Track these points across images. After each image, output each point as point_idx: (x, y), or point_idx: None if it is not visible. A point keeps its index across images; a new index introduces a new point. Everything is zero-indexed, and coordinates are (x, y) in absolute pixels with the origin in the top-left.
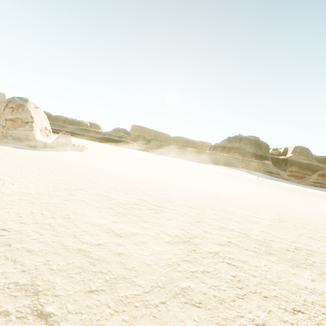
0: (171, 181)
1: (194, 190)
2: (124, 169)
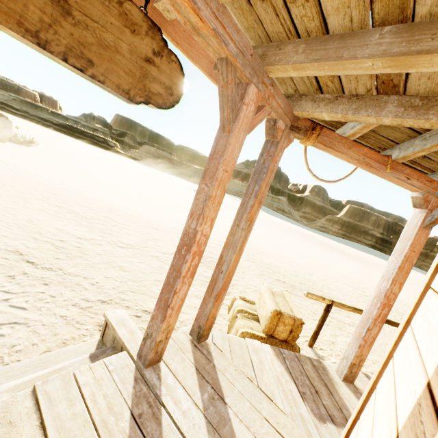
0: (151, 205)
1: (172, 216)
2: (94, 183)
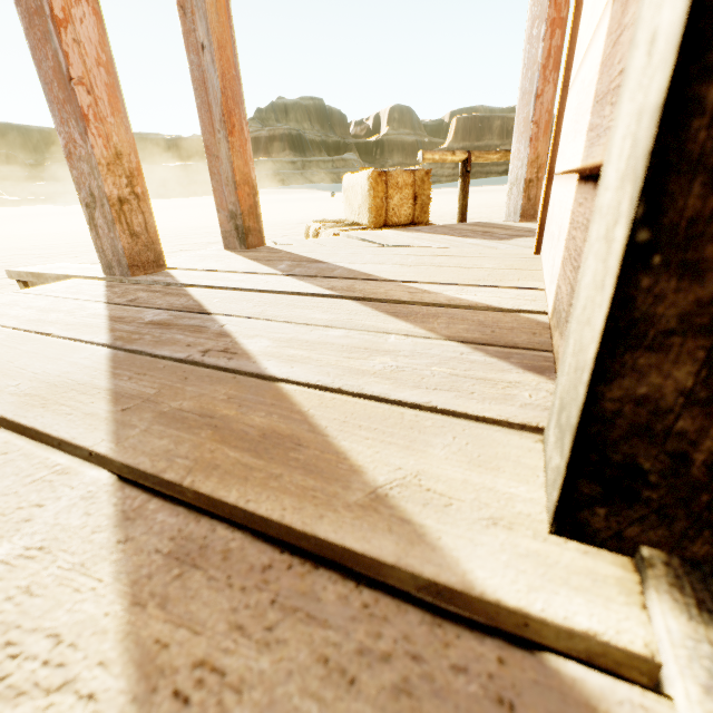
0: None
1: (160, 228)
2: None
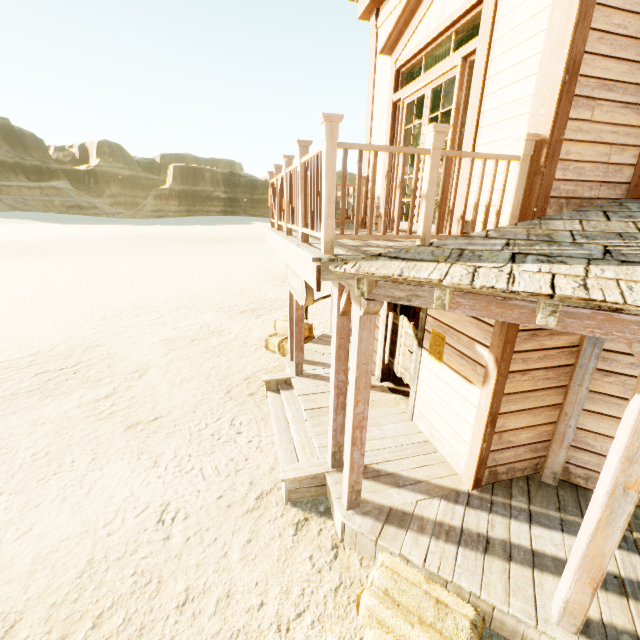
0: None
1: (50, 322)
2: None
